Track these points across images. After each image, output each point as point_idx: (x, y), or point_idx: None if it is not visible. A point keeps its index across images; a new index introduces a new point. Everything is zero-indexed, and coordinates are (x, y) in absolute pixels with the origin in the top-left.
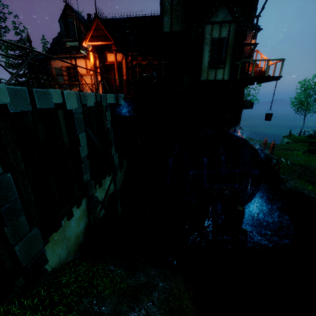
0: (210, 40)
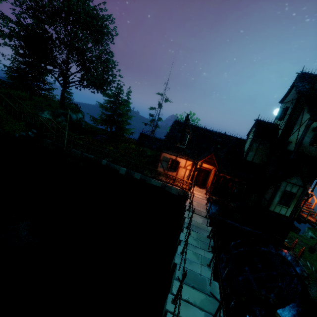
0: (283, 190)
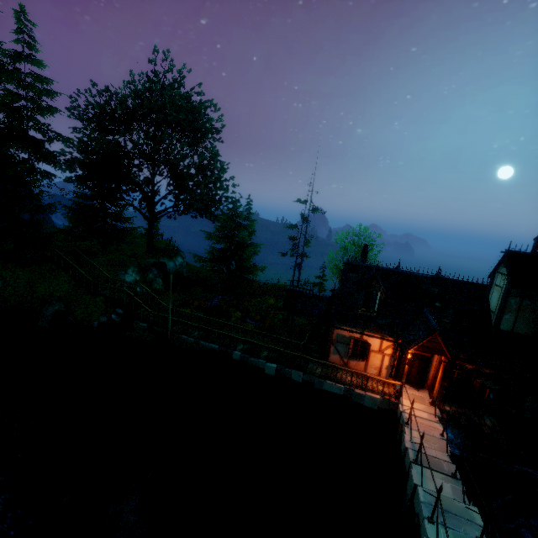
0: None
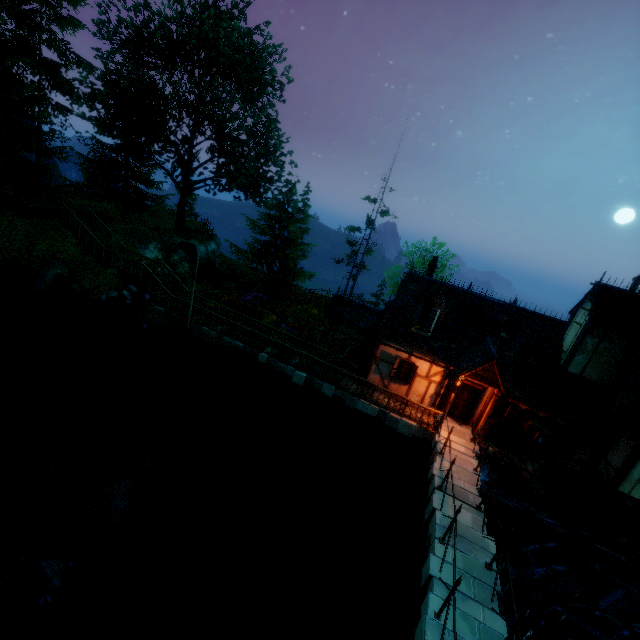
0: None
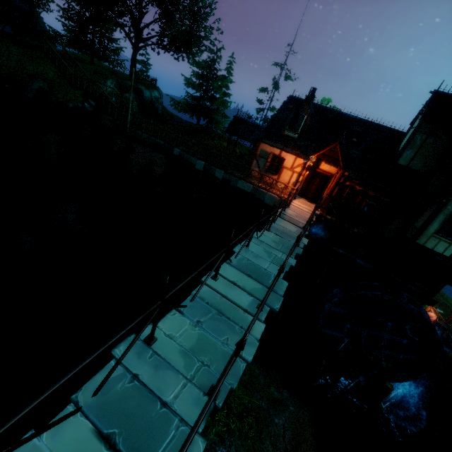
0: (450, 212)
